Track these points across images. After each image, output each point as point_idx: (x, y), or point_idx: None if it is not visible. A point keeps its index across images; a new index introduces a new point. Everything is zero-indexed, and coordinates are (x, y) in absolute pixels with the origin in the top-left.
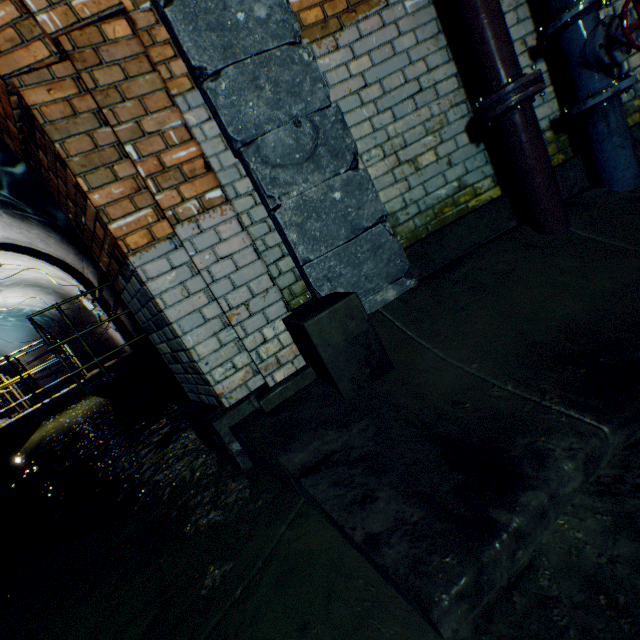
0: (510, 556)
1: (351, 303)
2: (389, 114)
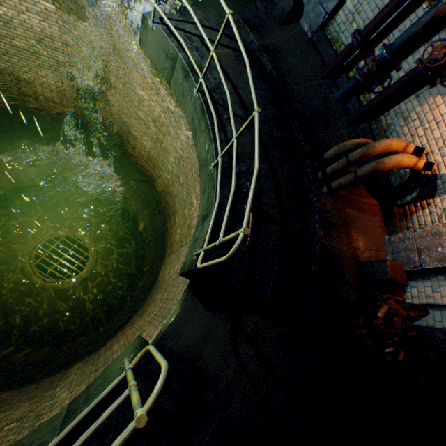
0: (242, 27)
1: (291, 4)
2: (370, 0)
